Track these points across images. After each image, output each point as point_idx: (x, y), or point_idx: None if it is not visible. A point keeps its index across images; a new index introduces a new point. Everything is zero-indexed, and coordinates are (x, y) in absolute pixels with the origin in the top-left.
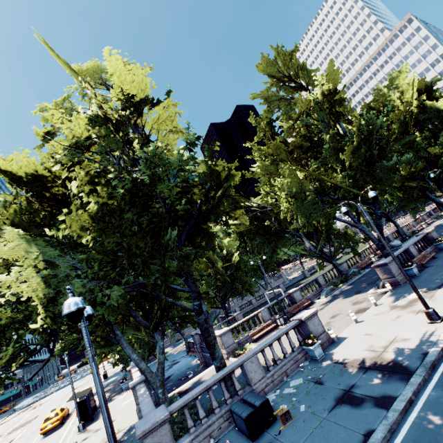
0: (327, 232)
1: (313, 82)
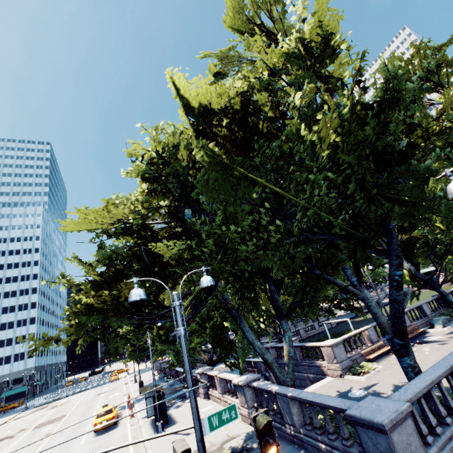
0: (448, 250)
1: (445, 84)
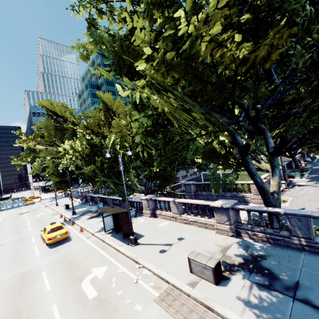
0: None
1: None
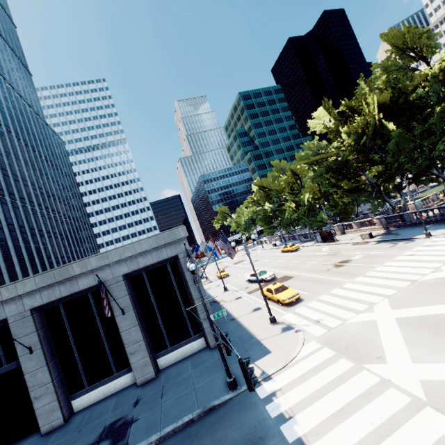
0: None
1: None
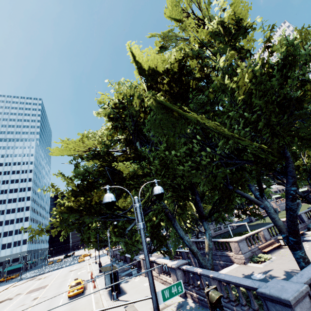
0: None
1: None
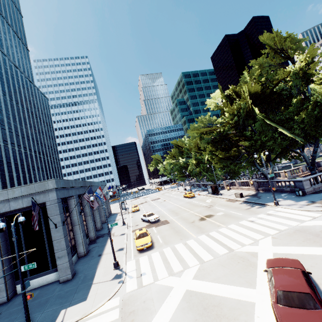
0: None
1: None
